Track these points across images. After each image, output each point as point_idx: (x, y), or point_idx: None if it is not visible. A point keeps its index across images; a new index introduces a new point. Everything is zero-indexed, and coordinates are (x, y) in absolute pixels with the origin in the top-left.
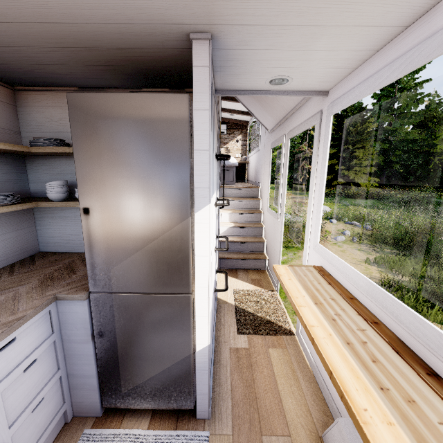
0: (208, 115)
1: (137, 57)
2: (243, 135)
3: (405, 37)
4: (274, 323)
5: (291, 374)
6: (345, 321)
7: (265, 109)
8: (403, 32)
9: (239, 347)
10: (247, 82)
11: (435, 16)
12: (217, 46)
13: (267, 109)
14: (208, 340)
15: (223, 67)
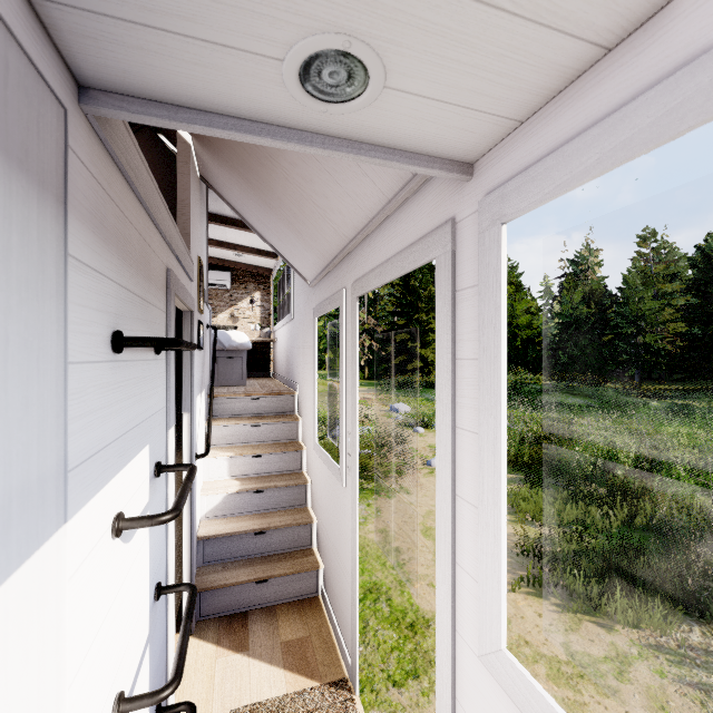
0: None
1: None
2: (263, 292)
3: None
4: None
5: None
6: None
7: (298, 236)
8: None
9: None
10: (207, 58)
11: None
12: None
13: (303, 235)
14: None
15: None
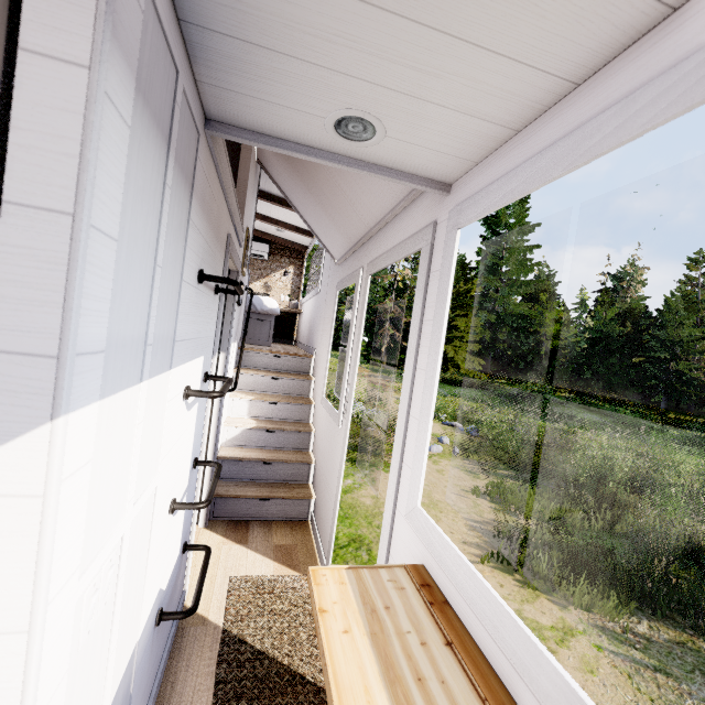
0: (81, 87)
1: None
2: (296, 266)
3: (666, 36)
4: (309, 682)
5: None
6: None
7: (331, 219)
8: (660, 25)
9: None
10: (282, 113)
11: None
12: None
13: (335, 220)
14: None
15: (209, 31)
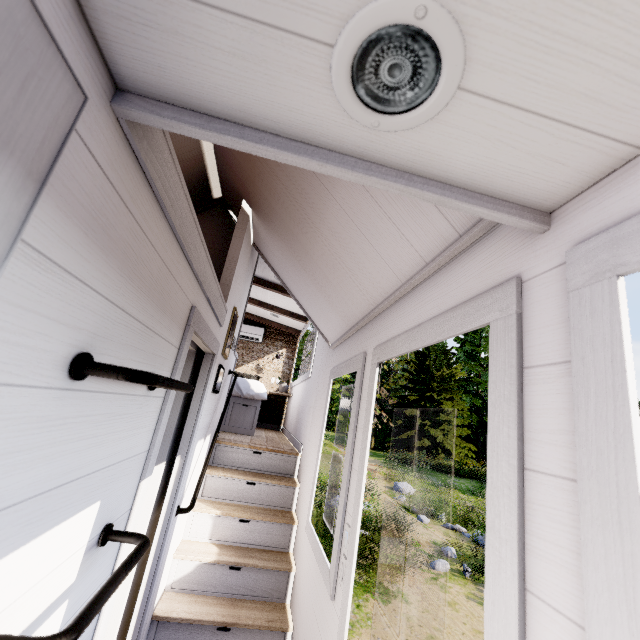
0: None
1: None
2: (289, 349)
3: None
4: None
5: None
6: None
7: (327, 298)
8: None
9: None
10: (246, 47)
11: None
12: None
13: (331, 298)
14: None
15: None
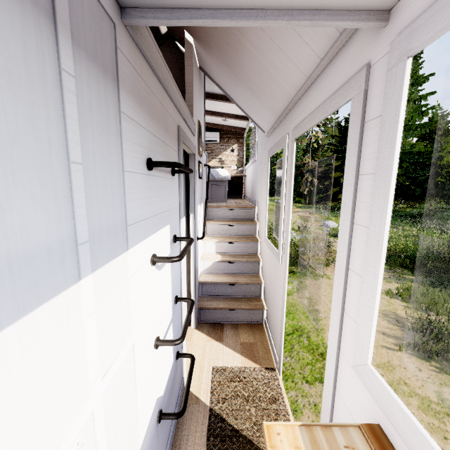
0: None
1: None
2: (239, 144)
3: None
4: None
5: None
6: None
7: (258, 100)
8: None
9: None
10: None
11: None
12: None
13: (261, 99)
14: None
15: None
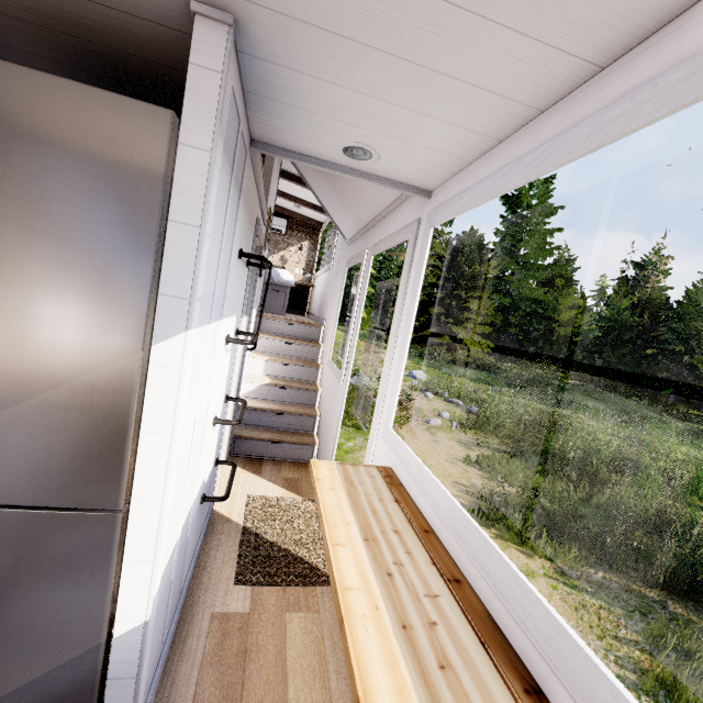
0: (207, 162)
1: (85, 19)
2: (311, 242)
3: (538, 126)
4: (306, 562)
5: (318, 664)
6: (409, 577)
7: (344, 205)
8: (537, 118)
9: (232, 611)
10: (306, 140)
11: (579, 101)
12: (247, 47)
13: (346, 205)
14: (144, 613)
15: (262, 97)
